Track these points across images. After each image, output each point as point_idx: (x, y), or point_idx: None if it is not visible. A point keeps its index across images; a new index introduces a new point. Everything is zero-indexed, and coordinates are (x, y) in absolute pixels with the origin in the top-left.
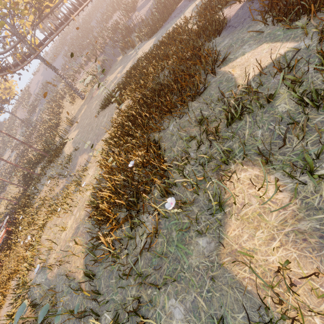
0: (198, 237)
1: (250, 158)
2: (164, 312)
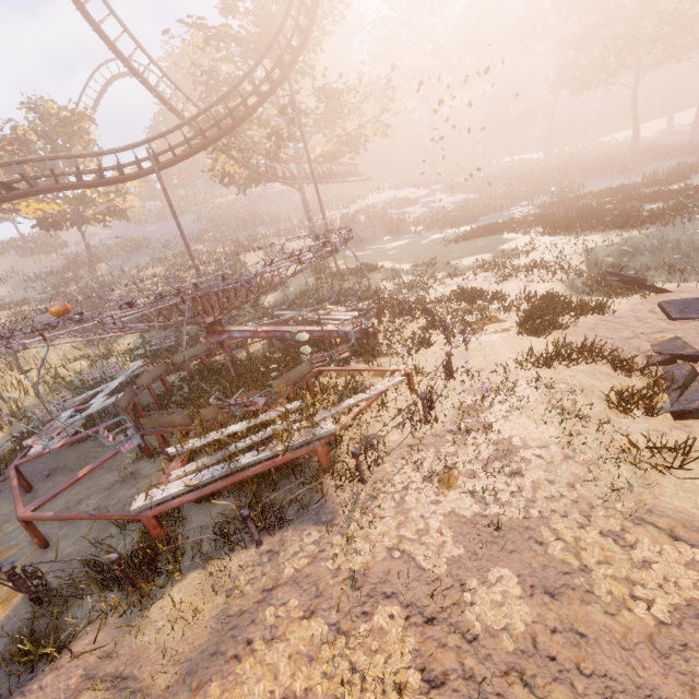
0: None
1: None
2: None
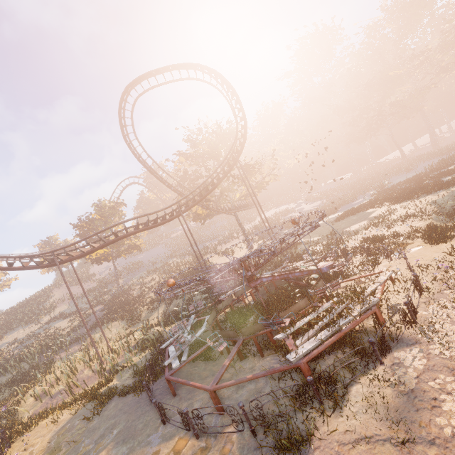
0: None
1: None
2: None
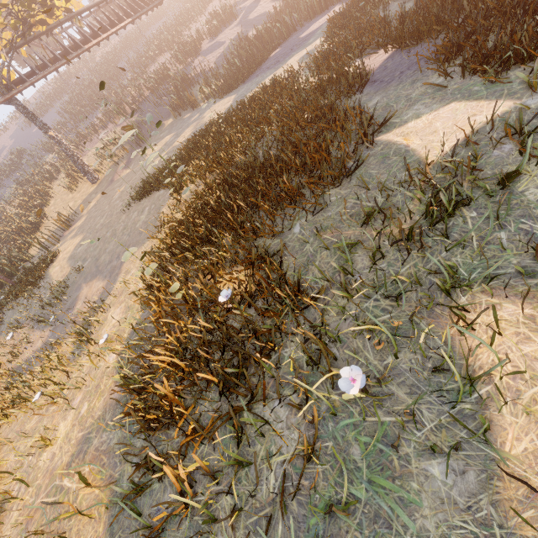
0: (424, 459)
1: (501, 283)
2: None
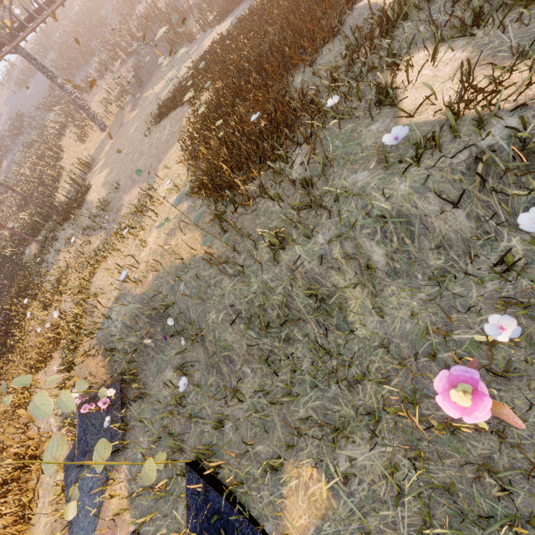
0: (369, 127)
1: (416, 49)
2: (345, 188)
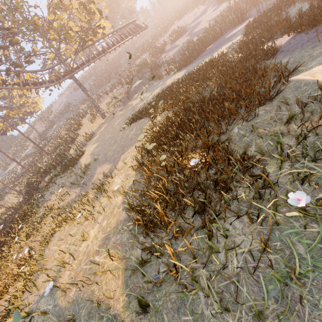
0: None
1: None
2: None
